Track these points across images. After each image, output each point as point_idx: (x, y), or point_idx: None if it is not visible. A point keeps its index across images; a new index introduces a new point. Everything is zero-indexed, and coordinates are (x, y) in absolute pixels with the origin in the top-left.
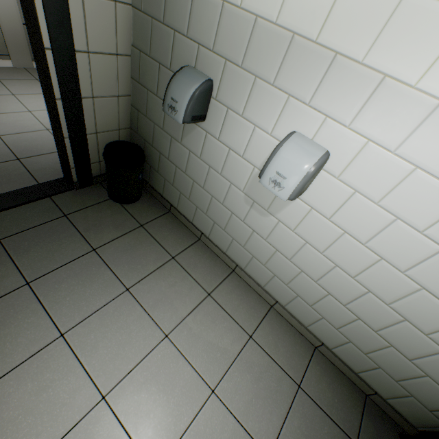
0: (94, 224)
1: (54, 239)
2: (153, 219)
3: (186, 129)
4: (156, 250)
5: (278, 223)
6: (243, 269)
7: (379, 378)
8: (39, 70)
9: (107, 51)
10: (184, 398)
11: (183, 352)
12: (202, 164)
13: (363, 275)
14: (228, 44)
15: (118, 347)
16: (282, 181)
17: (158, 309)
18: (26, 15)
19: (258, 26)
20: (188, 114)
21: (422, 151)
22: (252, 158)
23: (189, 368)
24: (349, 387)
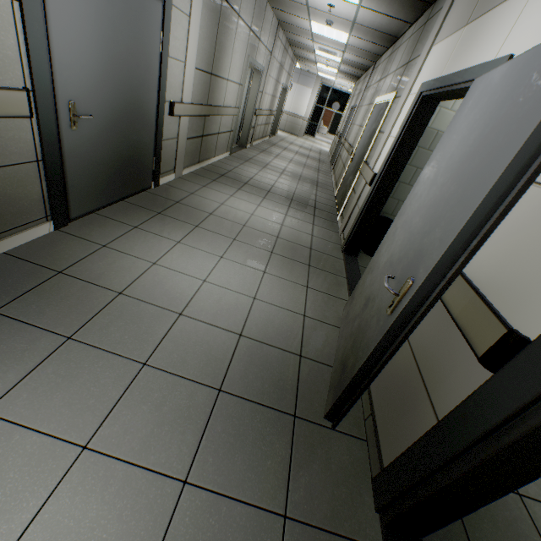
0: None
1: None
2: None
3: None
4: None
5: None
6: None
7: None
8: (381, 184)
9: None
10: None
11: None
12: None
13: None
14: None
15: None
16: None
17: None
18: (395, 158)
19: None
20: None
21: None
22: None
23: None
24: None
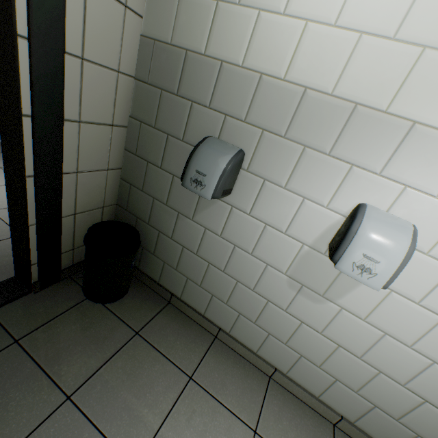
0: (65, 347)
1: None
2: (151, 318)
3: (202, 203)
4: (164, 371)
5: (341, 310)
6: (284, 374)
7: None
8: (4, 142)
9: (101, 121)
10: None
11: None
12: (224, 242)
13: None
14: (266, 115)
15: None
16: (374, 265)
17: None
18: None
19: (307, 97)
20: (220, 188)
21: None
22: (300, 233)
23: None
24: None
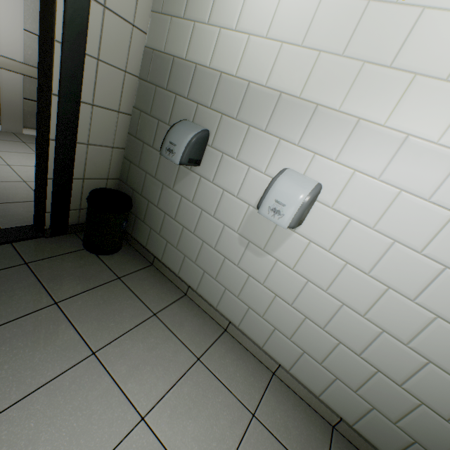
0: (61, 274)
1: (5, 289)
2: (133, 271)
3: (180, 175)
4: (134, 305)
5: (276, 262)
6: (237, 327)
7: None
8: (39, 114)
9: (110, 107)
10: None
11: (165, 442)
12: (194, 208)
13: (374, 311)
14: (224, 103)
15: (69, 439)
16: (282, 208)
17: (133, 380)
18: (41, 68)
19: (250, 88)
20: (186, 155)
21: (402, 176)
22: (247, 196)
23: None
24: None
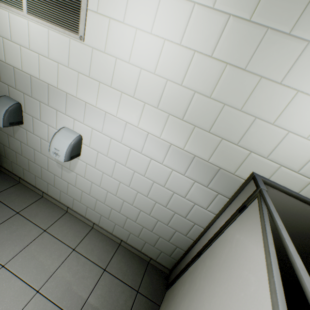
0: None
1: None
2: (4, 189)
3: (15, 129)
4: (3, 211)
5: (77, 175)
6: (72, 209)
7: (149, 249)
8: None
9: None
10: (12, 303)
11: (16, 273)
12: (30, 148)
13: (118, 193)
14: (22, 86)
15: None
16: (58, 152)
17: None
18: None
19: (33, 79)
20: (6, 122)
21: (109, 131)
22: None
23: (20, 282)
24: (138, 261)
